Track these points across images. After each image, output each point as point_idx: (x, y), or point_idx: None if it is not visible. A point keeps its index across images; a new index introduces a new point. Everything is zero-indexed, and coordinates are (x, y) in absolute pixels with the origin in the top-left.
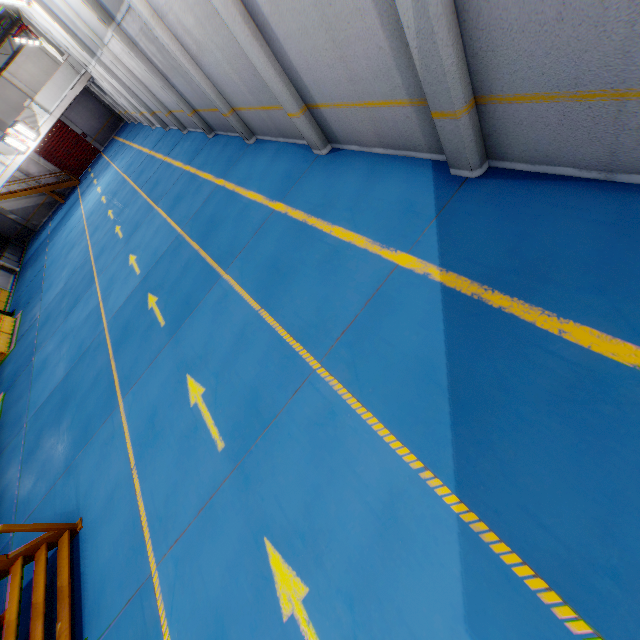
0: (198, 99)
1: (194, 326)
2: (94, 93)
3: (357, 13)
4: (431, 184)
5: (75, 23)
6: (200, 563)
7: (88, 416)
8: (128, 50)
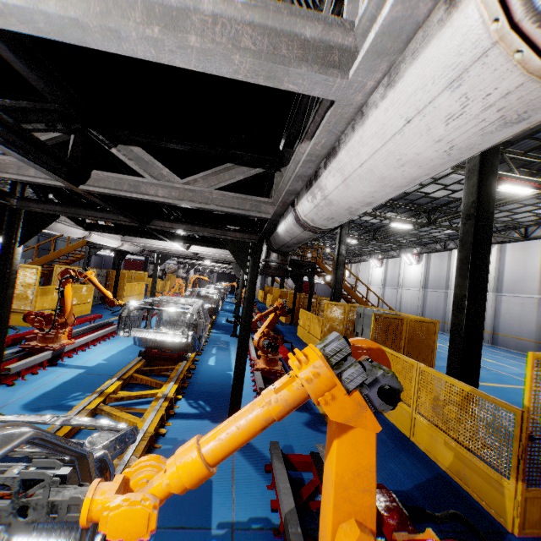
0: (432, 316)
1: None
2: None
3: (529, 322)
4: None
5: (400, 280)
6: None
7: None
8: (420, 294)
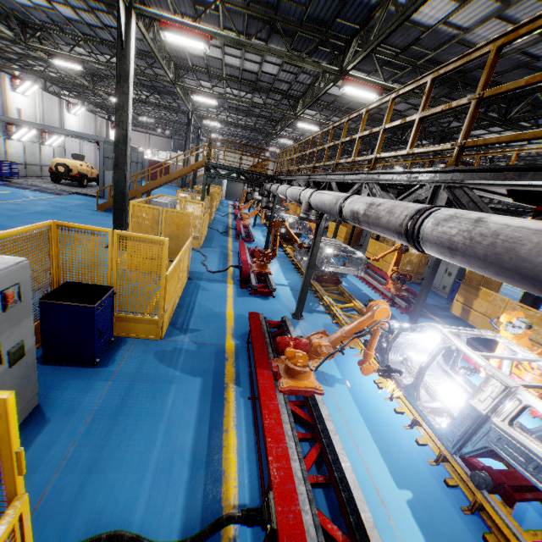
0: None
1: None
2: None
3: None
4: None
5: None
6: None
7: None
8: None
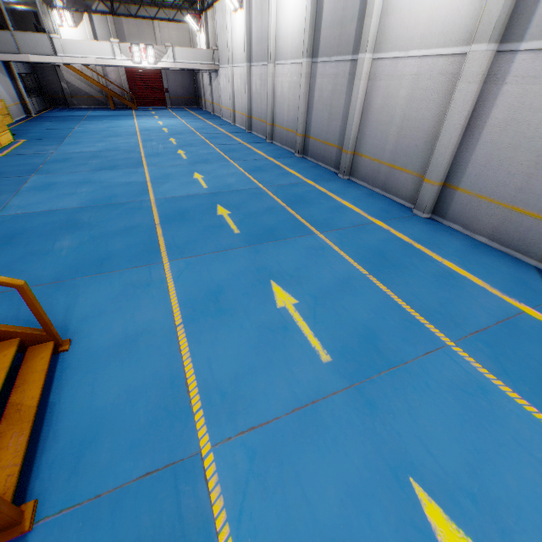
0: (323, 131)
1: (281, 250)
2: (196, 78)
3: None
4: (538, 279)
5: (270, 40)
6: (297, 470)
7: (109, 252)
8: (303, 76)
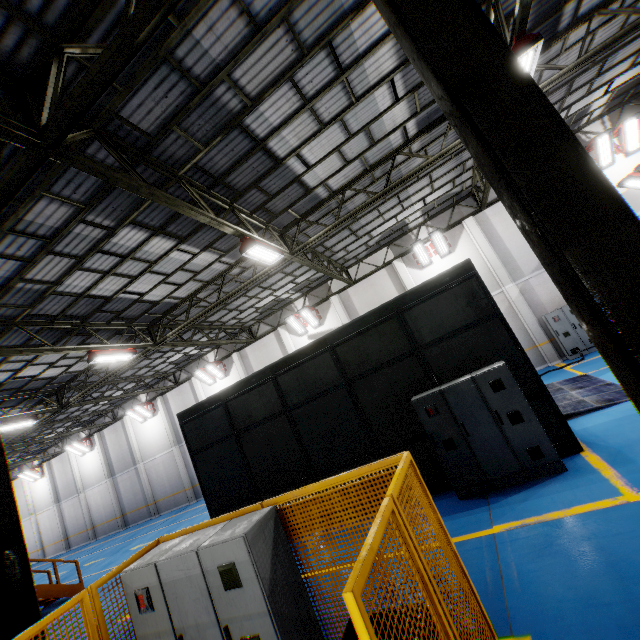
0: (134, 504)
1: (130, 545)
2: None
3: None
4: None
5: (78, 482)
6: None
7: None
8: (110, 487)
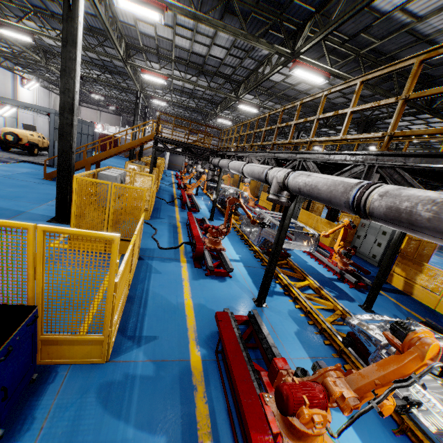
0: None
1: None
2: None
3: None
4: None
5: None
6: None
7: None
8: None
